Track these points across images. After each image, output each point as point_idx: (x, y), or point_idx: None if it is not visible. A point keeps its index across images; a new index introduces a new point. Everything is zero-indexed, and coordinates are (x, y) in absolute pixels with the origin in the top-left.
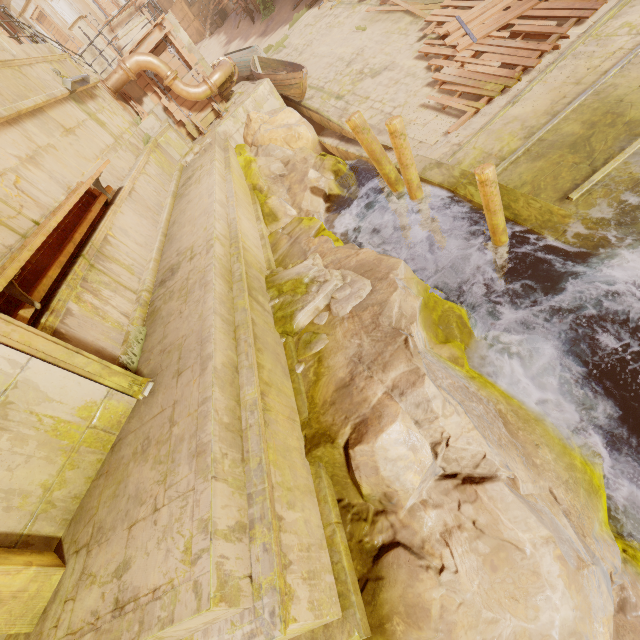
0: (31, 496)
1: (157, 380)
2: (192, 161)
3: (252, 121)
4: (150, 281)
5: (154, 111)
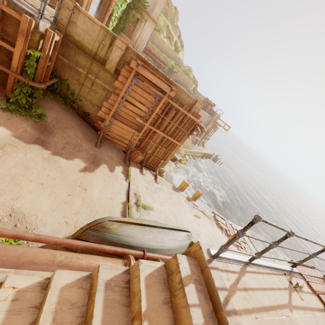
0: None
1: None
2: None
3: None
4: None
5: None
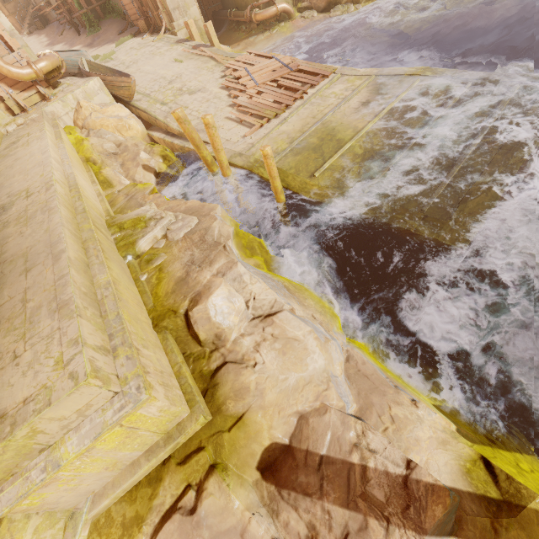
0: None
1: None
2: (15, 131)
3: (83, 108)
4: None
5: None
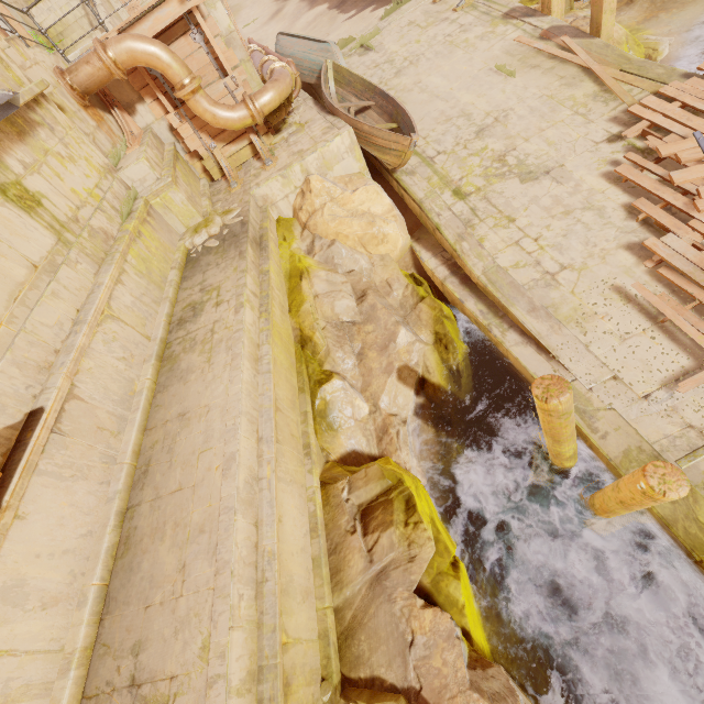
0: None
1: None
2: (204, 251)
3: (312, 192)
4: None
5: (153, 127)
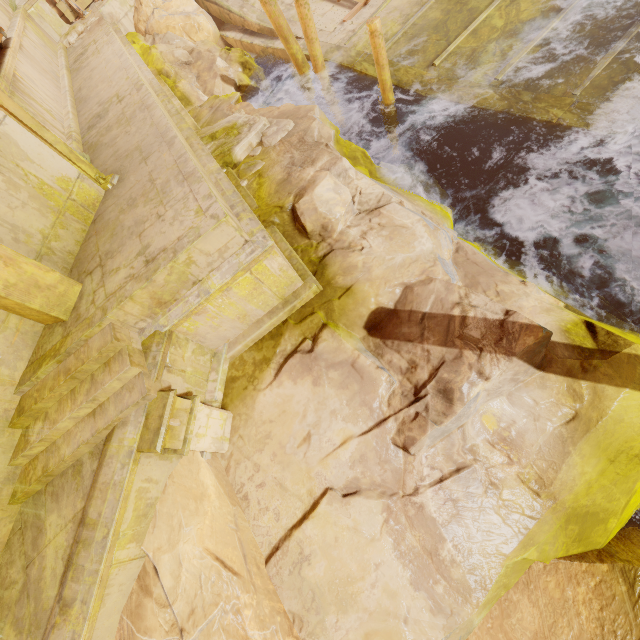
0: (33, 238)
1: (122, 173)
2: (78, 41)
3: (143, 4)
4: (76, 127)
5: None
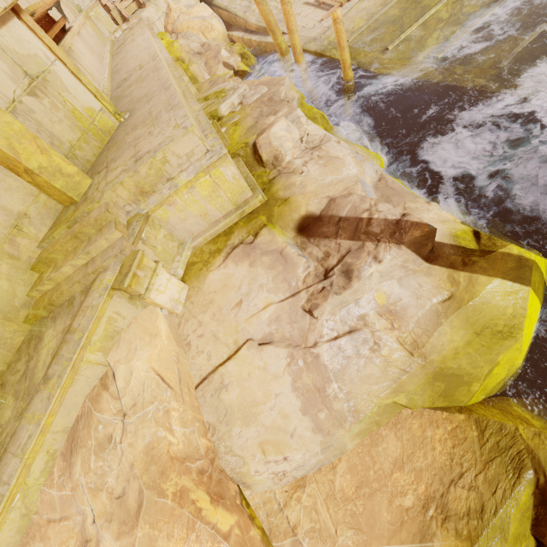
0: (64, 145)
1: (132, 111)
2: (121, 36)
3: (172, 11)
4: (108, 87)
5: None
